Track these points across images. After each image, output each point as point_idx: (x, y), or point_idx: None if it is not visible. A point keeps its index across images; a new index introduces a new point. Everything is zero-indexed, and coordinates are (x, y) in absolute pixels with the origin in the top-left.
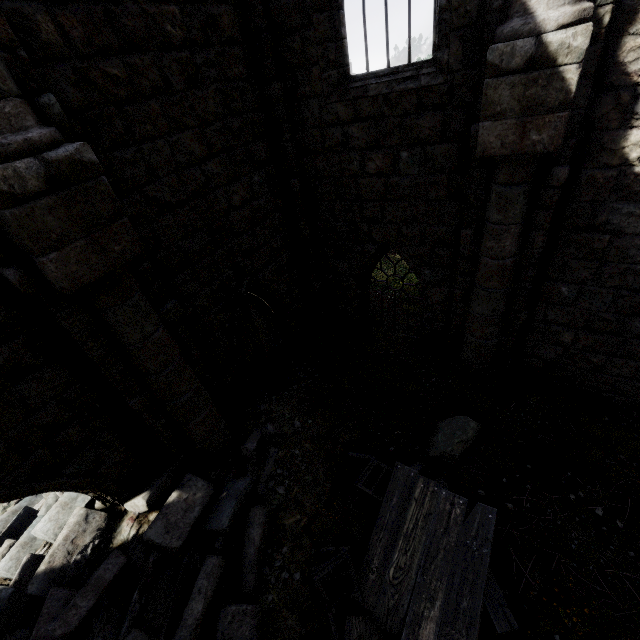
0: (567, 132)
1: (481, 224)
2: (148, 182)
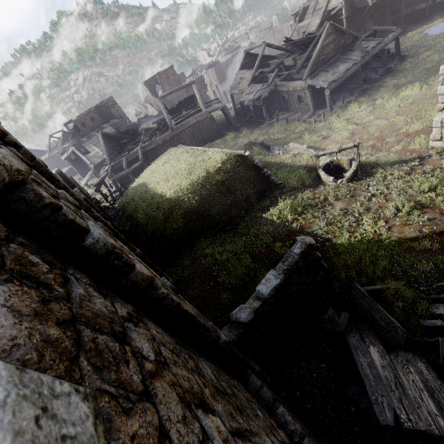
0: None
1: None
2: None
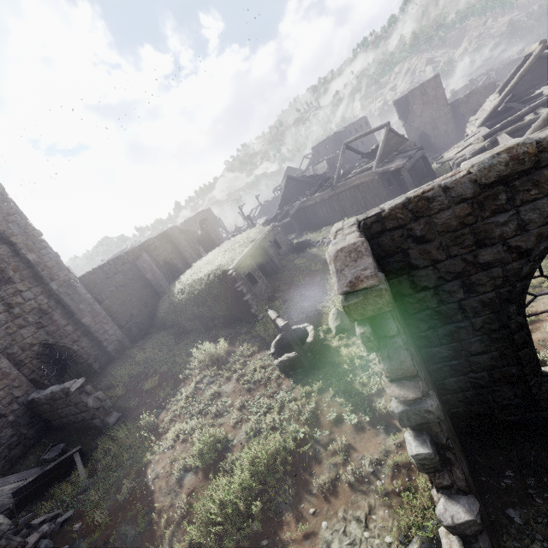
0: None
1: None
2: None
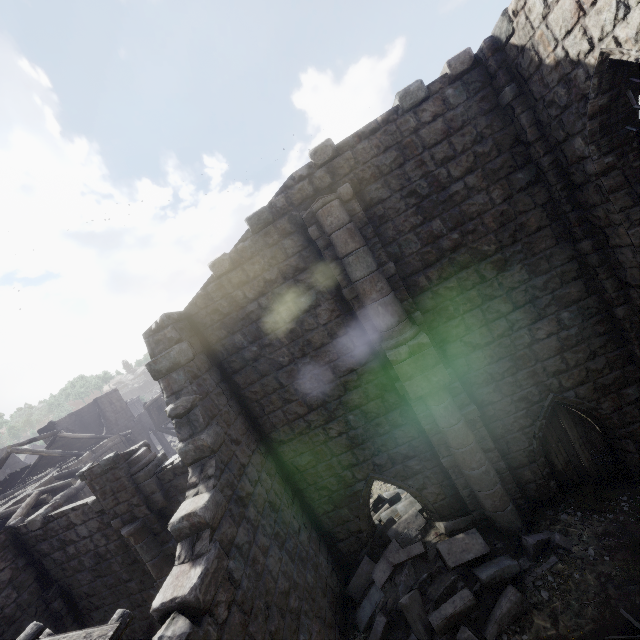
0: None
1: None
2: (466, 334)
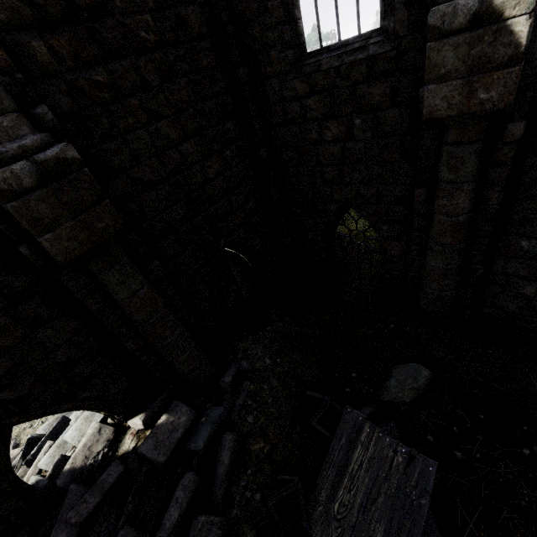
0: (522, 86)
1: (434, 183)
2: (132, 166)
